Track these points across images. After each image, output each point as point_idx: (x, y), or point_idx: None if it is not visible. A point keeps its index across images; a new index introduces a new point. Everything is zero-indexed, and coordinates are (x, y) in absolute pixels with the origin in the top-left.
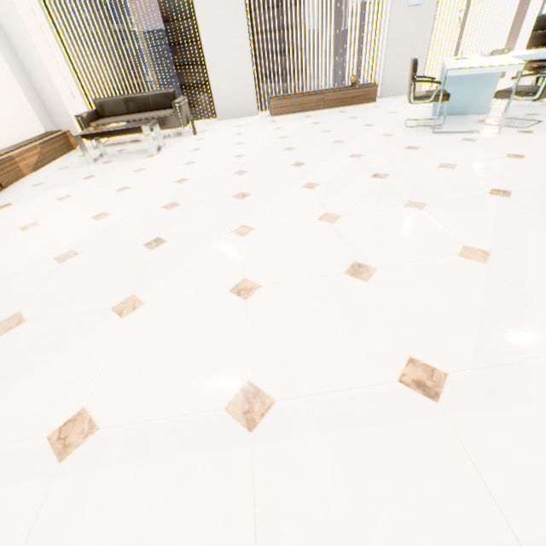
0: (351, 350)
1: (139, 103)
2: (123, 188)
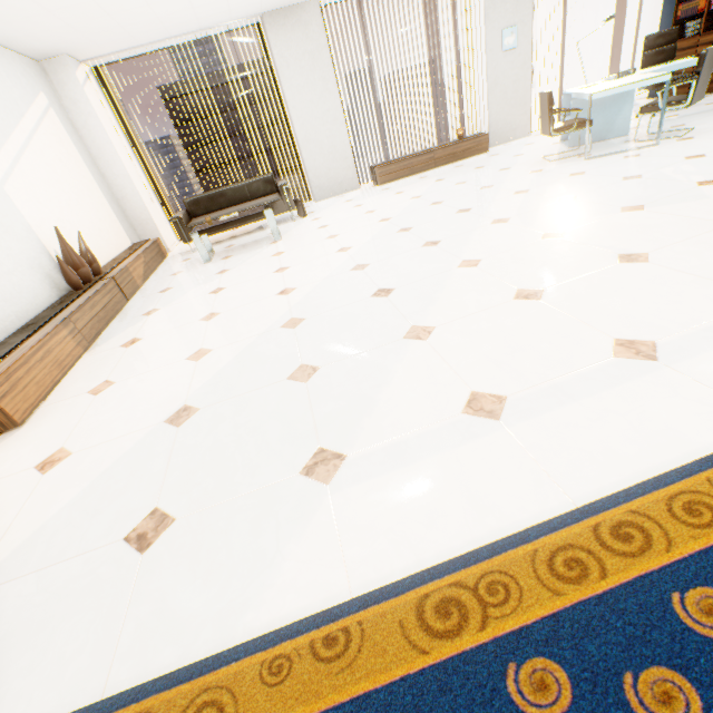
0: (687, 300)
1: (235, 195)
2: (279, 269)
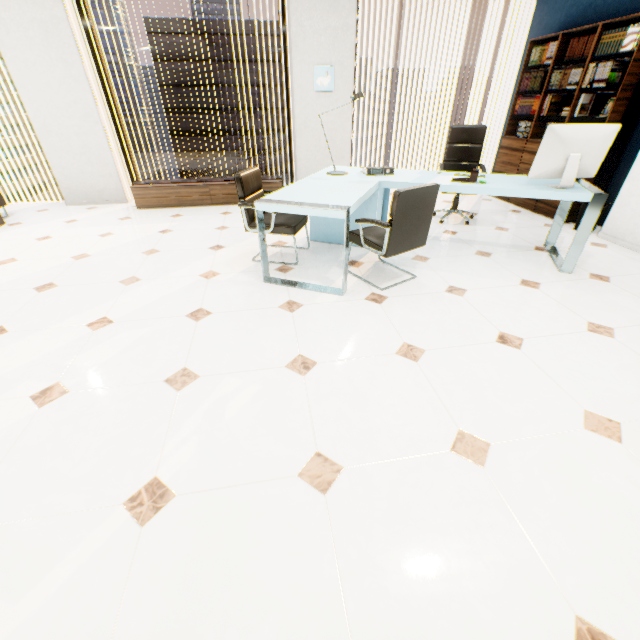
0: None
1: None
2: None
